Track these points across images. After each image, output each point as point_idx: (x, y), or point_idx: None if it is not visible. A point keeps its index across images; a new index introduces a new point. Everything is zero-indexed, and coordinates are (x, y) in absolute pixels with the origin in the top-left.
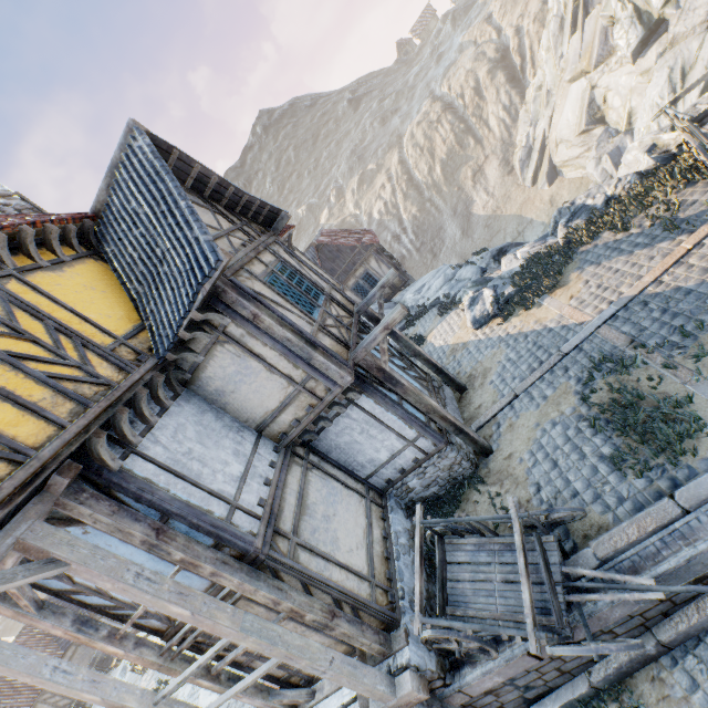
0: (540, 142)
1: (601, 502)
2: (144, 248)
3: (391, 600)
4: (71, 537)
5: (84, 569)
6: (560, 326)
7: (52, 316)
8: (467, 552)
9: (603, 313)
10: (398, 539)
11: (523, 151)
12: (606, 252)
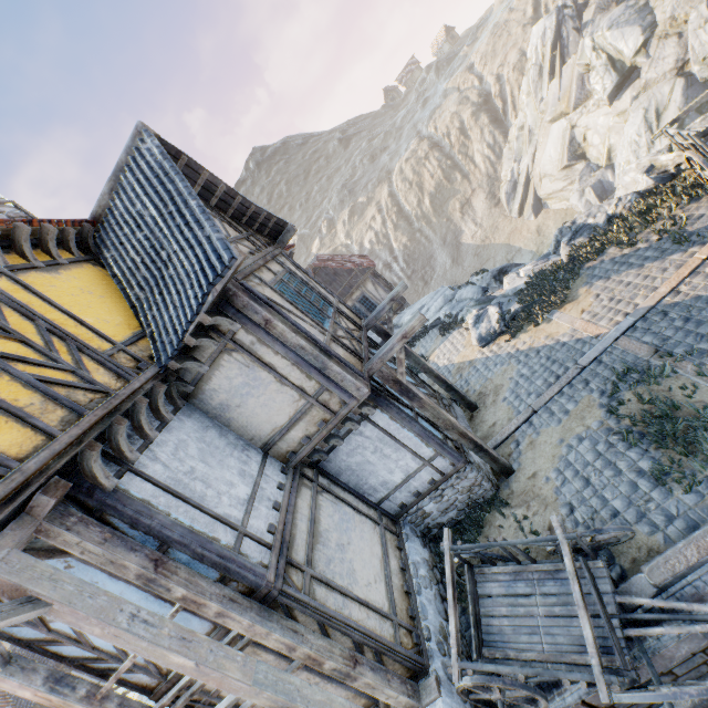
0: (524, 176)
1: (647, 522)
2: (148, 251)
3: (416, 641)
4: (54, 570)
5: (68, 610)
6: (574, 340)
7: (45, 317)
8: (501, 582)
9: (620, 325)
10: (418, 570)
11: (509, 184)
12: (614, 267)
